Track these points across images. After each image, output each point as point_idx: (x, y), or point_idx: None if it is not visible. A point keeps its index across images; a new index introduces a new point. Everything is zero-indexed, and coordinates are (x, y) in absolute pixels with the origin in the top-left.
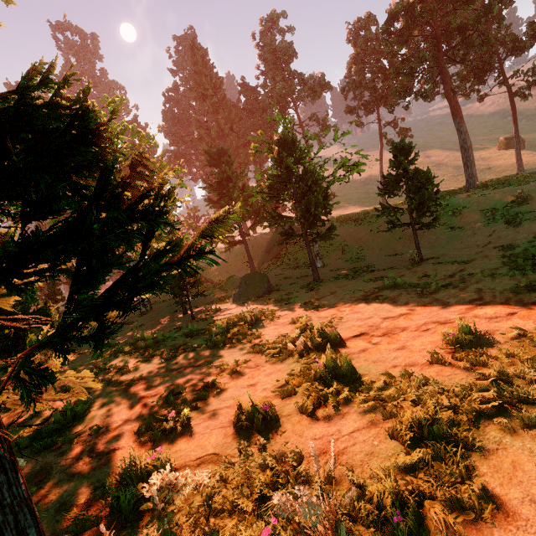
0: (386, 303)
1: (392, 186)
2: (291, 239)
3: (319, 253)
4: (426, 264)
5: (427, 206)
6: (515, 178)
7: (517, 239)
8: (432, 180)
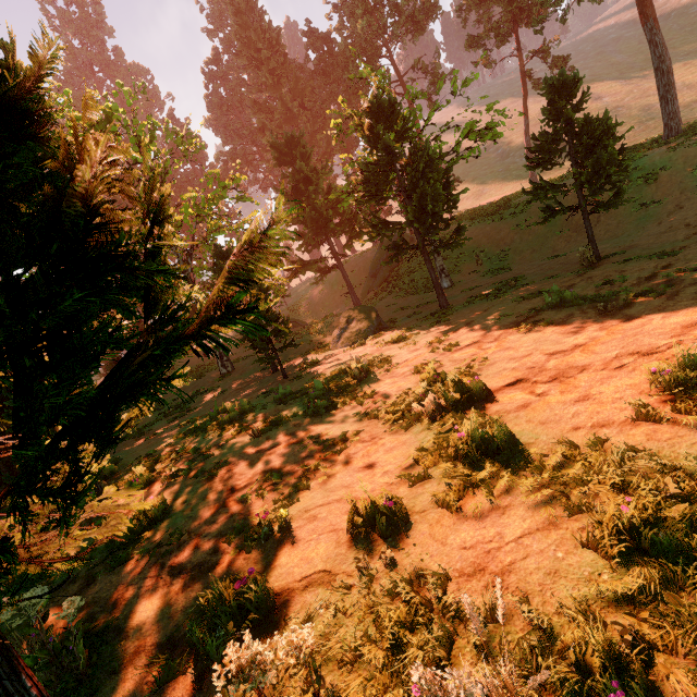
0: (550, 331)
1: (548, 151)
2: (403, 253)
3: (444, 268)
4: (606, 264)
5: (606, 174)
6: None
7: None
8: (613, 131)
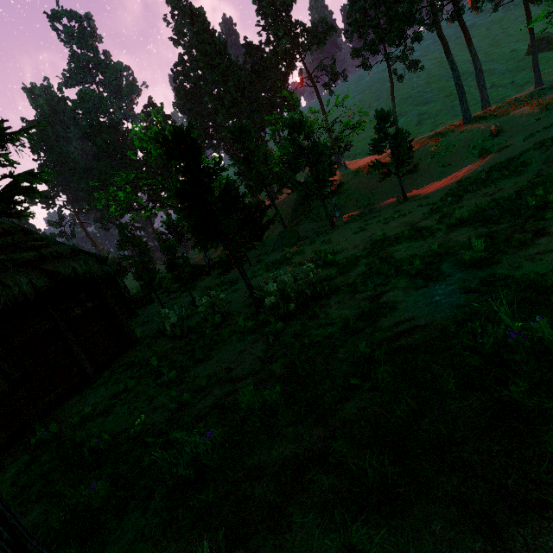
0: (365, 232)
1: (378, 147)
2: (310, 199)
3: (336, 205)
4: (407, 202)
5: (402, 160)
6: (511, 104)
7: (474, 172)
8: (406, 138)
